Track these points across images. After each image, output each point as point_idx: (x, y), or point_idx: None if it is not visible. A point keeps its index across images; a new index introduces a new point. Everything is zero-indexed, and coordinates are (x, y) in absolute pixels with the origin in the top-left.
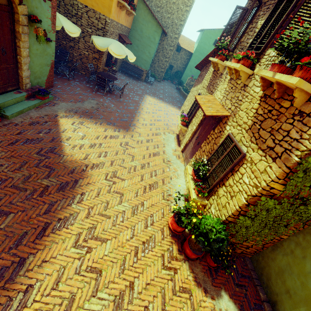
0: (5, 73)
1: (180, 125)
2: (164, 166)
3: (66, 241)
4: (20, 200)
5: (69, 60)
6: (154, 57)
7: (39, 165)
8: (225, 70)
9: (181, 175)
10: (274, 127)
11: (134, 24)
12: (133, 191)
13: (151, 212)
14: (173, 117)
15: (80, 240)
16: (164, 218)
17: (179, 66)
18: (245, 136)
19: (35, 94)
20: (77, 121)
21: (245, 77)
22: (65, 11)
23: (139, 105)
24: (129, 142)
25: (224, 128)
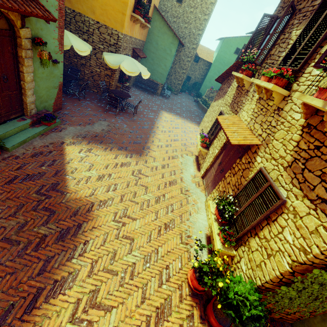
0: (7, 100)
1: (199, 147)
2: (182, 198)
3: (61, 313)
4: (10, 258)
5: (80, 78)
6: (170, 69)
7: (37, 208)
8: (251, 86)
9: (202, 208)
10: (326, 170)
11: (149, 36)
12: (145, 234)
13: (167, 262)
14: (192, 135)
15: (78, 311)
16: (182, 270)
17: (197, 77)
18: (283, 175)
19: (41, 120)
20: (85, 148)
21: (279, 99)
22: (76, 28)
23: (154, 124)
24: (142, 170)
25: (254, 158)
